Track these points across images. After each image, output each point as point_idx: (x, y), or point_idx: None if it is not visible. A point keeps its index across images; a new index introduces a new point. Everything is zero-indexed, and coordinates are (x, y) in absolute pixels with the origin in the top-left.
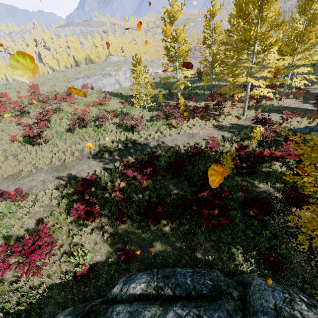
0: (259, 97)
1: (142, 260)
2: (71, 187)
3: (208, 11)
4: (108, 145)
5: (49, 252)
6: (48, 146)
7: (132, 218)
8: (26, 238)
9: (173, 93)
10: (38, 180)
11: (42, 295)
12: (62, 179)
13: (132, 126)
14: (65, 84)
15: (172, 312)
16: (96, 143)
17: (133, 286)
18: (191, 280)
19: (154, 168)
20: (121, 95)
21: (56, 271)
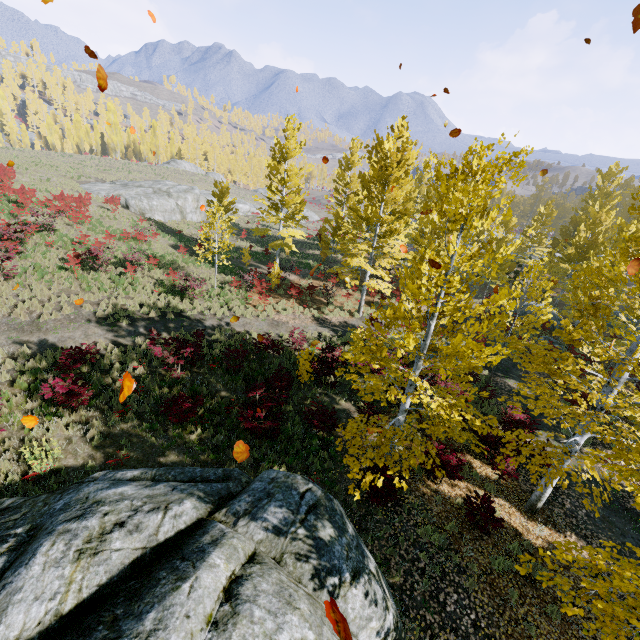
0: (391, 293)
1: None
2: (44, 359)
3: (345, 158)
4: (131, 308)
5: None
6: (11, 286)
7: (143, 418)
8: None
9: (272, 255)
10: None
11: None
12: (26, 346)
13: (184, 289)
14: (72, 184)
15: (165, 483)
16: (109, 300)
17: (123, 473)
18: (201, 470)
19: (198, 350)
20: (181, 234)
21: None
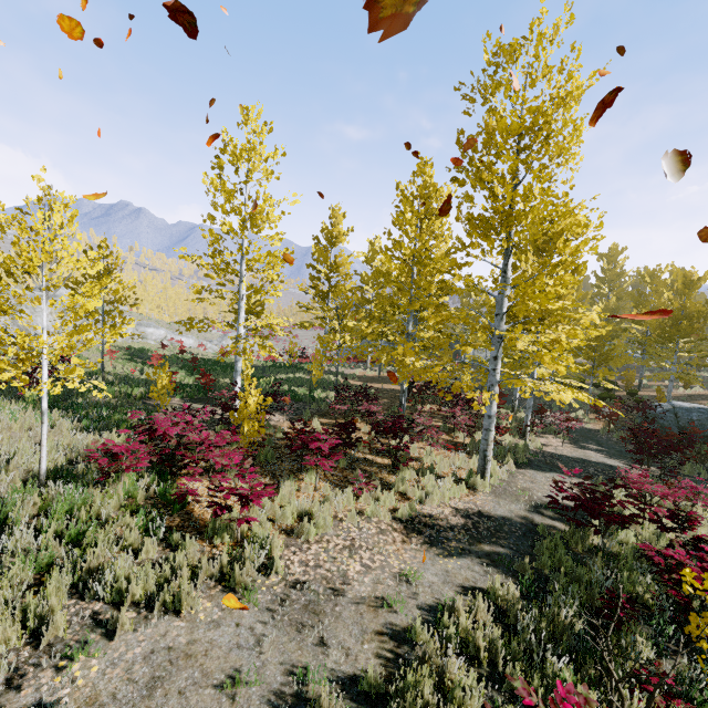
0: None
1: None
2: None
3: (325, 230)
4: None
5: None
6: None
7: None
8: None
9: (217, 386)
10: None
11: None
12: None
13: None
14: None
15: None
16: None
17: None
18: None
19: None
20: None
21: None
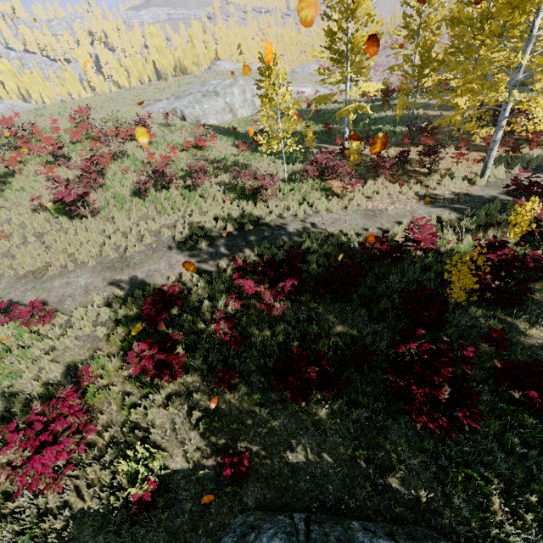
0: (514, 140)
1: (269, 478)
2: (135, 303)
3: None
4: (206, 225)
5: (78, 447)
6: (98, 222)
7: (250, 381)
8: (35, 411)
9: (333, 131)
10: (77, 284)
11: (61, 533)
12: (119, 286)
13: (255, 191)
14: (137, 110)
15: None
16: (184, 220)
17: None
18: None
19: (300, 279)
20: (236, 132)
21: (94, 480)
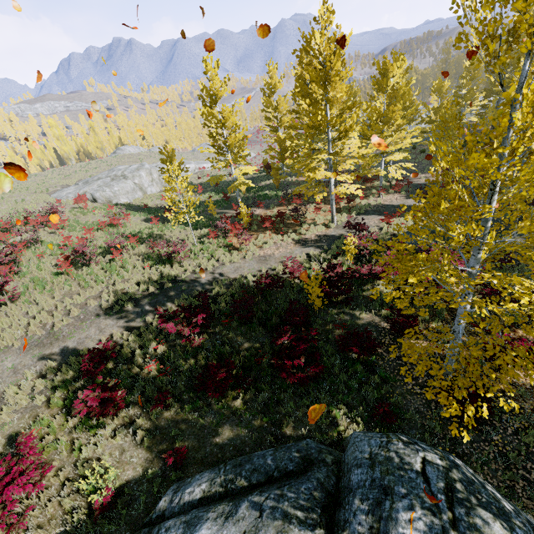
0: (352, 194)
1: (204, 459)
2: (70, 368)
3: (266, 85)
4: (130, 290)
5: (40, 481)
6: (19, 307)
7: (182, 399)
8: None
9: (231, 198)
10: (3, 368)
11: None
12: (51, 359)
13: (170, 256)
14: (43, 197)
15: (246, 503)
16: (109, 289)
17: (190, 490)
18: (273, 459)
19: (208, 313)
20: (147, 208)
21: (54, 514)
